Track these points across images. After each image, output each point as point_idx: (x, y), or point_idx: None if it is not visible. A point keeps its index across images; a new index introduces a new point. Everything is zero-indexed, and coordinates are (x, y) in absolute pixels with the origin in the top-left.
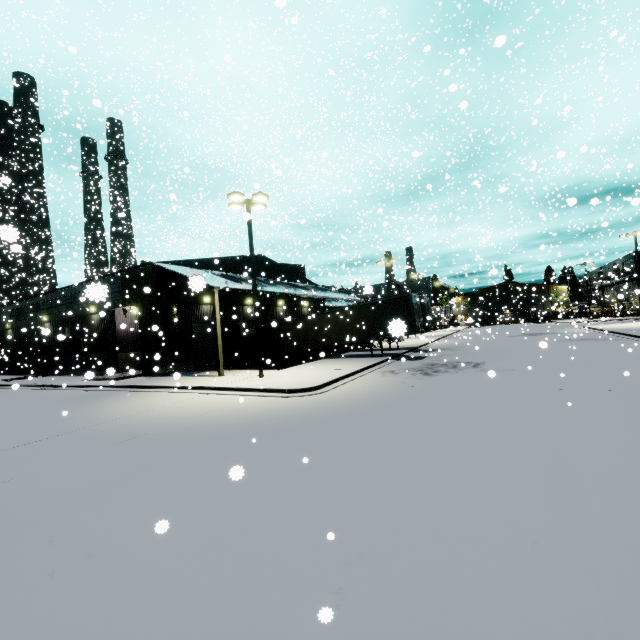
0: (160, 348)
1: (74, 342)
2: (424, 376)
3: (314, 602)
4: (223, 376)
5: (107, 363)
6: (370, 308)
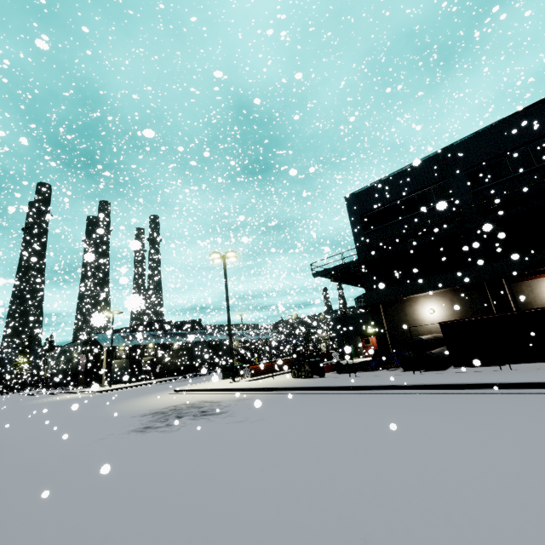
0: (90, 374)
1: (68, 371)
2: (156, 385)
3: (3, 414)
4: (103, 387)
5: (76, 382)
6: (181, 351)
